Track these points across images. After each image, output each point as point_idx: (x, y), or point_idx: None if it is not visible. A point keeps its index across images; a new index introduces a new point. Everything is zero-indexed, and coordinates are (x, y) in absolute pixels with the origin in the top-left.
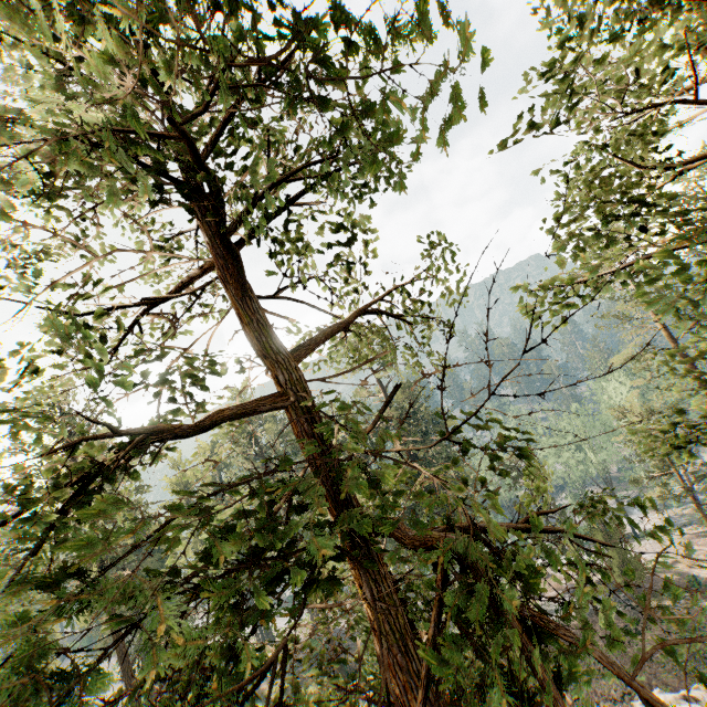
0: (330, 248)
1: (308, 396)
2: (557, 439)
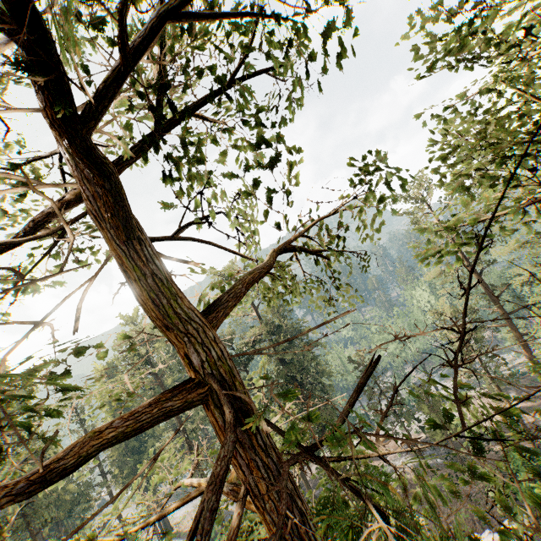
0: (249, 171)
1: (239, 379)
2: (385, 335)
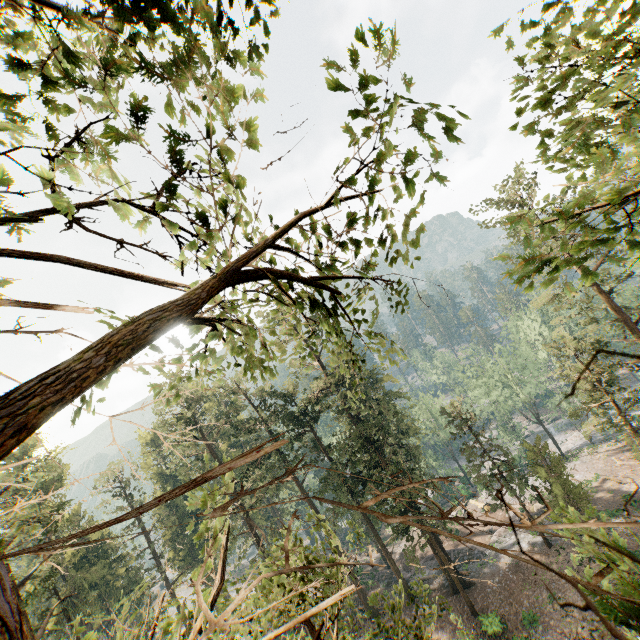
0: (84, 83)
1: None
2: (485, 379)
